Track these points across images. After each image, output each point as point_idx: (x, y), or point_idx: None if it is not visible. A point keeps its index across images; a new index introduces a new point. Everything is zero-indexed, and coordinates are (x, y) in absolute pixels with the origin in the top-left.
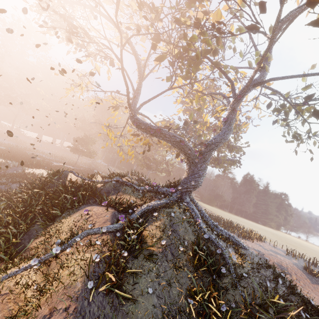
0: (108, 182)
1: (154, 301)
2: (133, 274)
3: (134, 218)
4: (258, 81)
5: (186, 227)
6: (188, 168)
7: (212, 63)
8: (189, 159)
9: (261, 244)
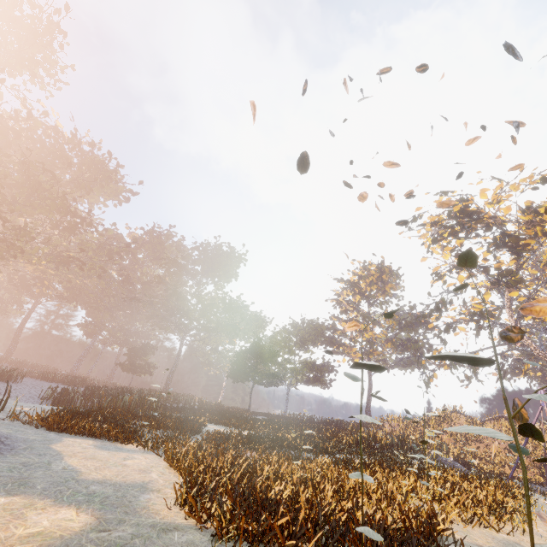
0: None
1: None
2: None
3: None
4: None
5: None
6: None
7: None
8: None
9: None
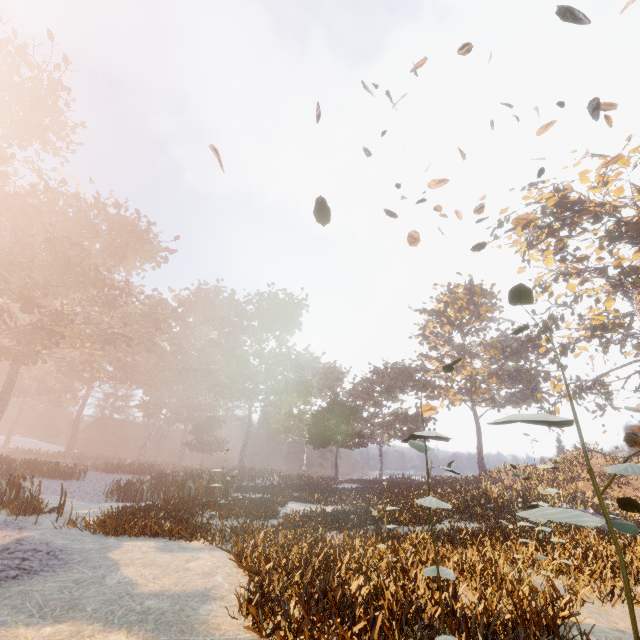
0: None
1: None
2: None
3: None
4: None
5: None
6: None
7: None
8: None
9: None
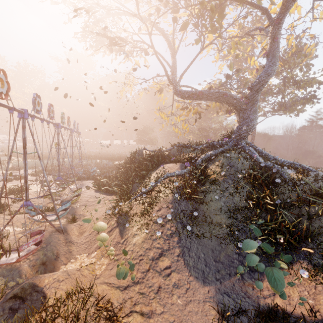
0: (171, 149)
1: (222, 204)
2: (204, 193)
3: (197, 165)
4: None
5: (243, 163)
6: (238, 117)
7: (237, 1)
8: (236, 108)
9: None
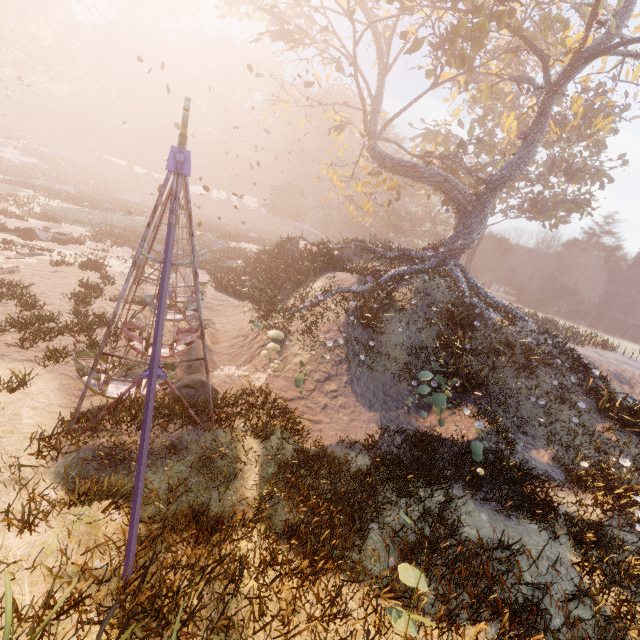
0: (345, 248)
1: (404, 339)
2: (385, 322)
3: (382, 282)
4: (598, 48)
5: (443, 293)
6: (456, 222)
7: (508, 29)
8: (458, 207)
9: (601, 352)
